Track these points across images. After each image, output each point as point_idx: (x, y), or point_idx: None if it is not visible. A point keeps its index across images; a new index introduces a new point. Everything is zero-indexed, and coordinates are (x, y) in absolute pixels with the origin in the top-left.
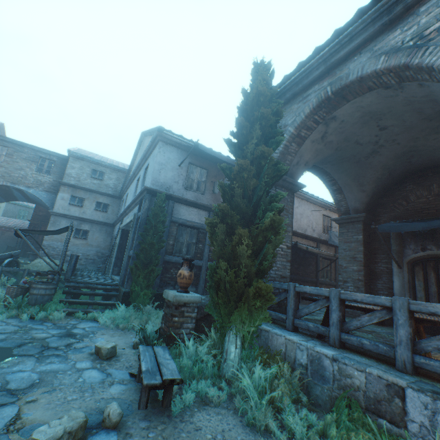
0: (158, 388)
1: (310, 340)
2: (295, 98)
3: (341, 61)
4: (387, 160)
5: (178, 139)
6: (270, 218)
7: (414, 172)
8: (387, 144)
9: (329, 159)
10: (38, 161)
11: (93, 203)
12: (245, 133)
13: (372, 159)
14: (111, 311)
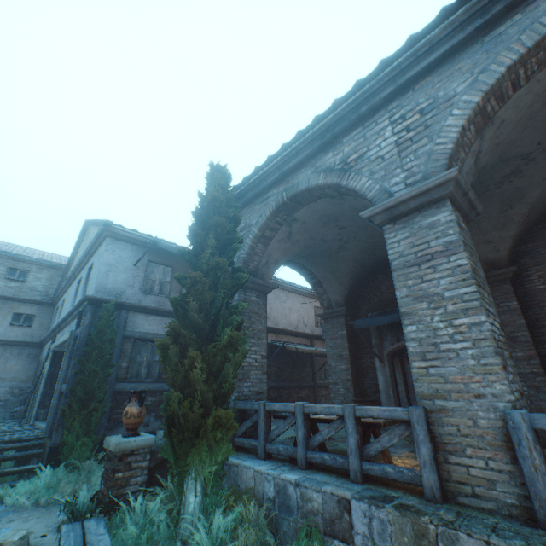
0: None
1: (280, 466)
2: (257, 198)
3: (292, 170)
4: (355, 254)
5: (132, 233)
6: (227, 334)
7: (382, 263)
8: (350, 240)
9: (303, 254)
10: None
11: (7, 315)
12: (200, 241)
13: (342, 254)
14: (27, 481)
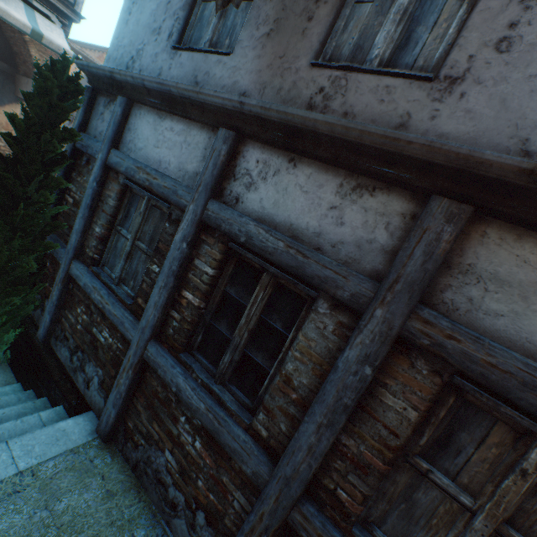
0: None
1: None
2: None
3: None
4: None
5: None
6: None
7: None
8: None
9: None
10: None
11: None
12: None
13: None
14: None
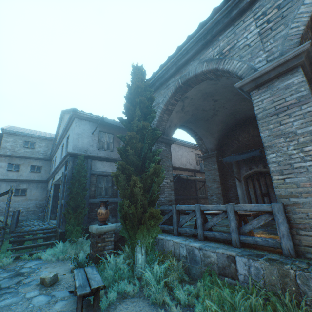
0: (89, 296)
1: (187, 239)
2: (162, 86)
3: (184, 64)
4: (223, 118)
5: (89, 115)
6: (152, 167)
7: (239, 123)
8: (220, 109)
9: (190, 120)
10: None
11: (28, 166)
12: (131, 113)
13: (214, 118)
14: (51, 249)
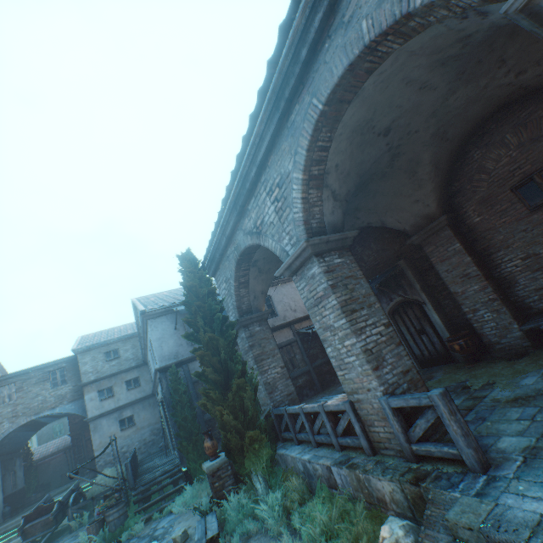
0: None
1: (305, 449)
2: (223, 256)
3: (232, 233)
4: None
5: (162, 309)
6: (234, 384)
7: (355, 237)
8: None
9: None
10: (49, 377)
11: (122, 385)
12: (194, 324)
13: None
14: (181, 496)
